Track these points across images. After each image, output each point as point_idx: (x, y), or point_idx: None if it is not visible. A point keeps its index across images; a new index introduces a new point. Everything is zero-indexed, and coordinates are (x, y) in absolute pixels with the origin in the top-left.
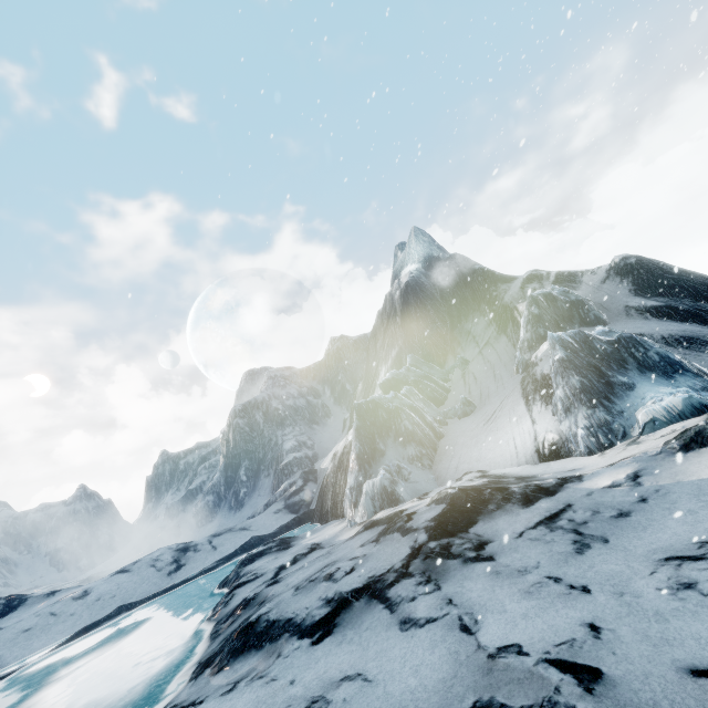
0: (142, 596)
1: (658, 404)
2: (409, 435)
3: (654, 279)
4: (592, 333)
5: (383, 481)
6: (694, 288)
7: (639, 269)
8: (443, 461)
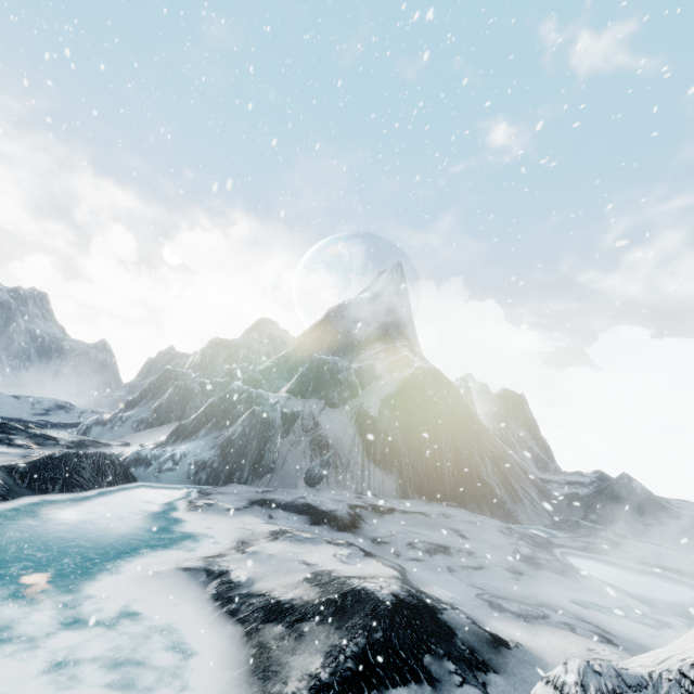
0: (4, 416)
1: (138, 447)
2: (158, 405)
3: (408, 395)
4: (265, 400)
5: (93, 419)
6: (415, 418)
7: (411, 382)
8: (145, 431)
